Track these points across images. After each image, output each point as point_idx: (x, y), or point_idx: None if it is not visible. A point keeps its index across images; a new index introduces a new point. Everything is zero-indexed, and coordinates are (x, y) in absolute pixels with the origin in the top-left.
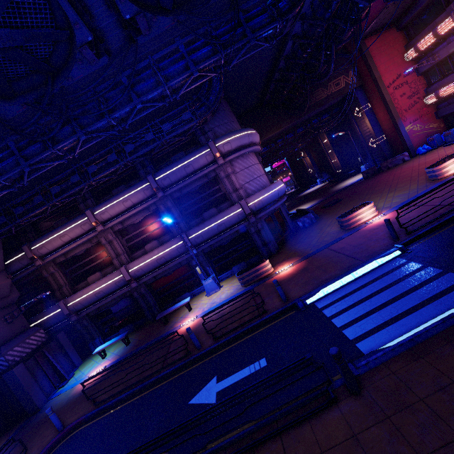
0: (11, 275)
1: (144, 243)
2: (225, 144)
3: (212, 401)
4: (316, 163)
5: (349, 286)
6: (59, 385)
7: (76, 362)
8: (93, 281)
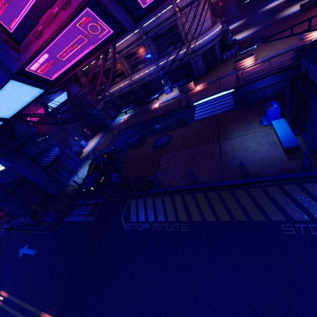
0: (85, 76)
1: (138, 64)
2: (182, 1)
3: (158, 127)
4: None
5: (209, 101)
6: (113, 120)
7: (116, 114)
8: (117, 82)
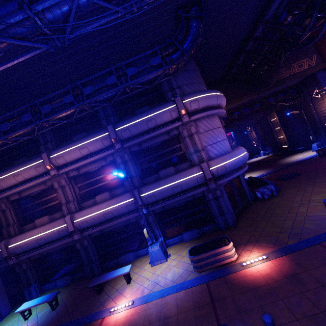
0: None
1: (96, 193)
2: (192, 101)
3: None
4: (260, 137)
5: None
6: None
7: (3, 311)
8: (40, 224)
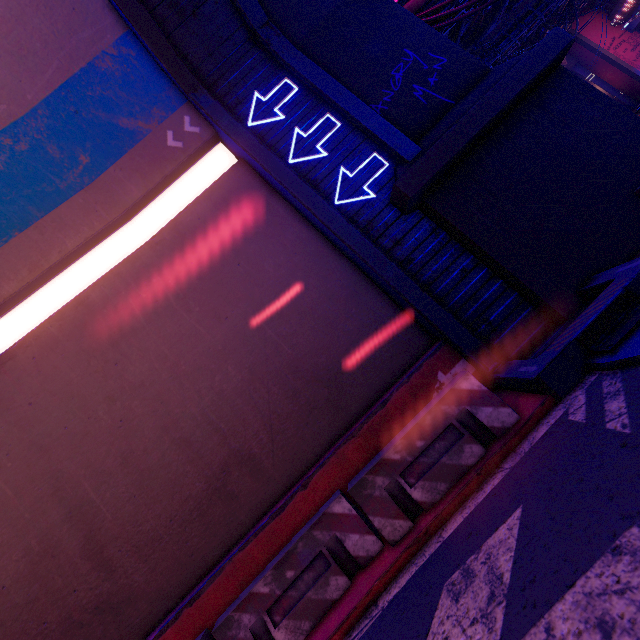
0: None
1: None
2: None
3: None
4: None
5: None
6: None
7: None
8: None
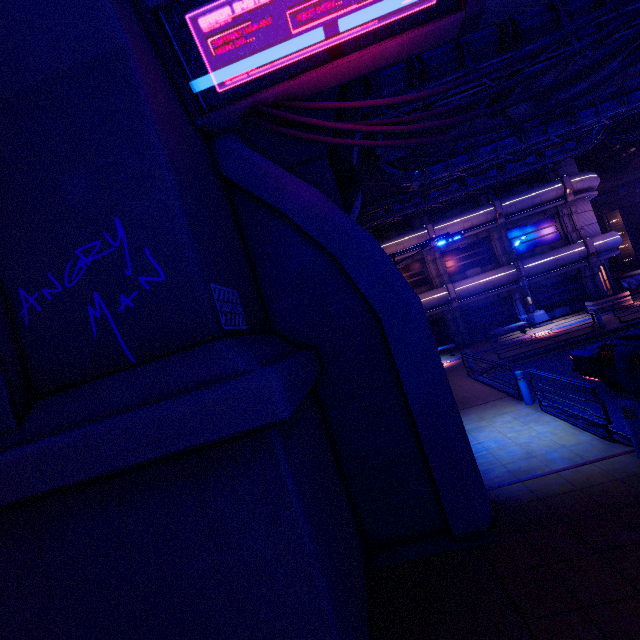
0: None
1: (463, 269)
2: (579, 181)
3: None
4: None
5: None
6: None
7: None
8: None
